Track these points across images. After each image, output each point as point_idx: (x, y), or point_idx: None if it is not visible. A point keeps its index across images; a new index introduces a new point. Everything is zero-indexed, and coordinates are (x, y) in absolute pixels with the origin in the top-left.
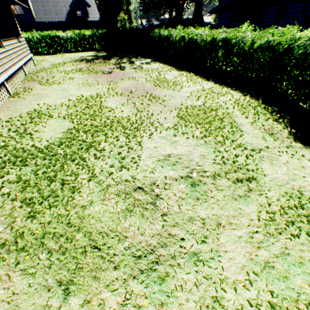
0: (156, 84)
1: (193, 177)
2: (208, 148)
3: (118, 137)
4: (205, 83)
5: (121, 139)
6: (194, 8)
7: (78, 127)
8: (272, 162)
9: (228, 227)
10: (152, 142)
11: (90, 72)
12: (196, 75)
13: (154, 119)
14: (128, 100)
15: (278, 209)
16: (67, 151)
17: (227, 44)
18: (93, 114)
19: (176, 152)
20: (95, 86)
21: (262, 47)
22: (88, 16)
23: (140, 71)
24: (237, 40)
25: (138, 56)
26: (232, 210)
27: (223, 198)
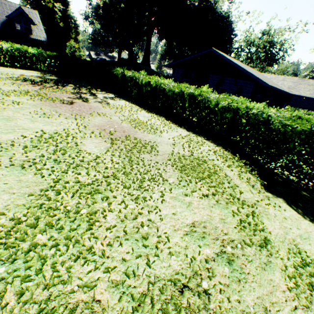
0: (133, 125)
1: (226, 250)
2: (221, 209)
3: (124, 202)
4: (179, 129)
5: (131, 205)
6: (143, 56)
7: (55, 184)
8: (268, 217)
9: (273, 310)
10: (167, 206)
11: (43, 98)
12: (167, 120)
13: (155, 173)
14: (111, 144)
15: (295, 271)
16: (53, 236)
17: (195, 99)
18: (72, 163)
19: (198, 218)
20: (56, 119)
21: (225, 108)
22: (31, 33)
23: (108, 107)
24: (203, 98)
25: (98, 89)
26: (267, 284)
27: (256, 271)
